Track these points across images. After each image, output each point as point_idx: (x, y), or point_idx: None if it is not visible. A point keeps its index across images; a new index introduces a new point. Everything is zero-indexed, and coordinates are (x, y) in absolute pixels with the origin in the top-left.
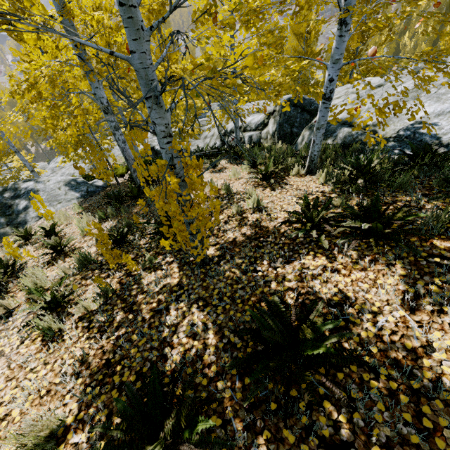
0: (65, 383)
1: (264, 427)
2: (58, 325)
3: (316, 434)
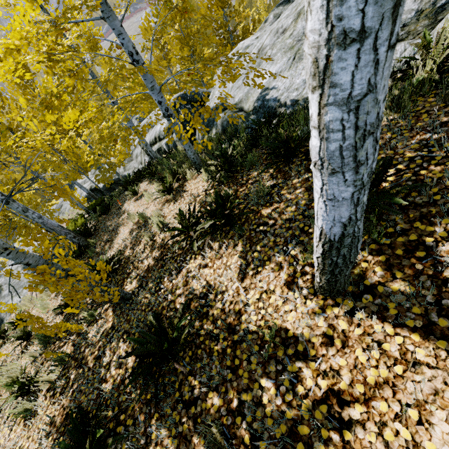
0: (38, 446)
1: (156, 411)
2: (31, 404)
3: (182, 401)
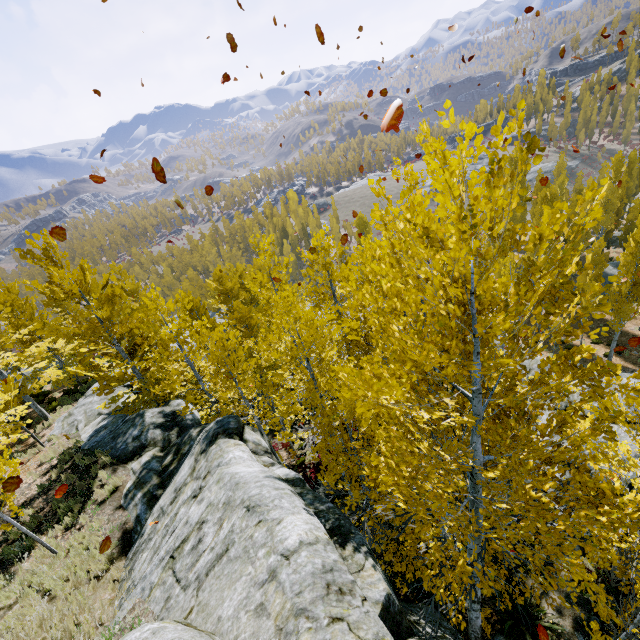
0: None
1: None
2: None
3: None
